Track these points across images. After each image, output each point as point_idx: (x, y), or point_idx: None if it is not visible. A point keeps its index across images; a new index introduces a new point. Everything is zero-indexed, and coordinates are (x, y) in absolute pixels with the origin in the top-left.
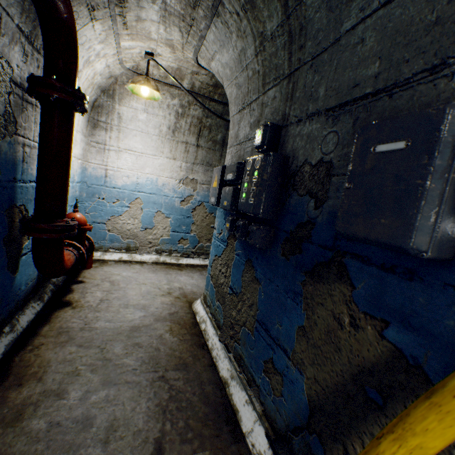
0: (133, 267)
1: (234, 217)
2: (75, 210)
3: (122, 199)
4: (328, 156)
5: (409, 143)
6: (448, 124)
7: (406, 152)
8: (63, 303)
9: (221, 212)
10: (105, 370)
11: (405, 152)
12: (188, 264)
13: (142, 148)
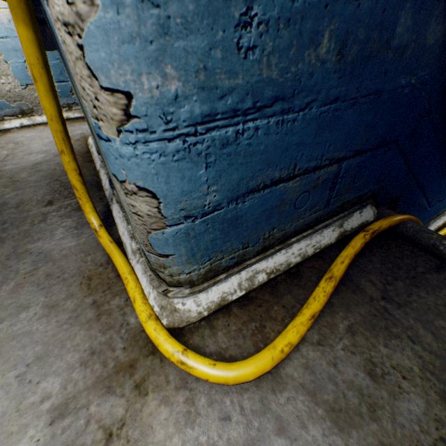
0: (37, 129)
1: None
2: None
3: None
4: None
5: None
6: None
7: None
8: None
9: None
10: (15, 186)
11: None
12: None
13: None
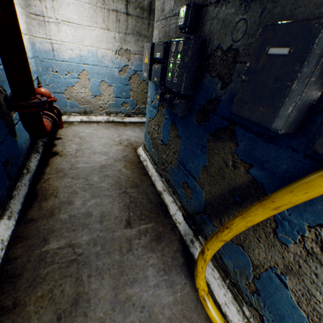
0: (92, 126)
1: (163, 91)
2: (39, 85)
3: (72, 71)
4: (236, 44)
5: (291, 51)
6: (321, 38)
7: (287, 58)
8: (53, 153)
9: (152, 84)
10: (91, 190)
11: (287, 58)
12: (130, 122)
13: (77, 18)
